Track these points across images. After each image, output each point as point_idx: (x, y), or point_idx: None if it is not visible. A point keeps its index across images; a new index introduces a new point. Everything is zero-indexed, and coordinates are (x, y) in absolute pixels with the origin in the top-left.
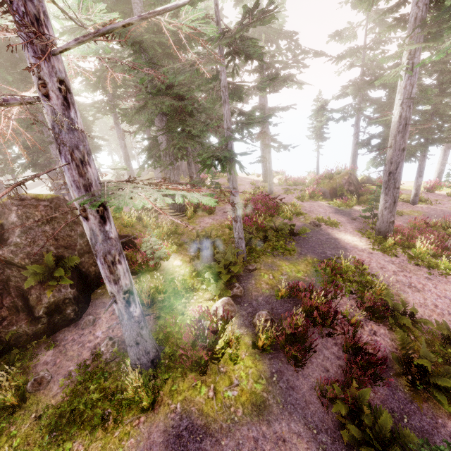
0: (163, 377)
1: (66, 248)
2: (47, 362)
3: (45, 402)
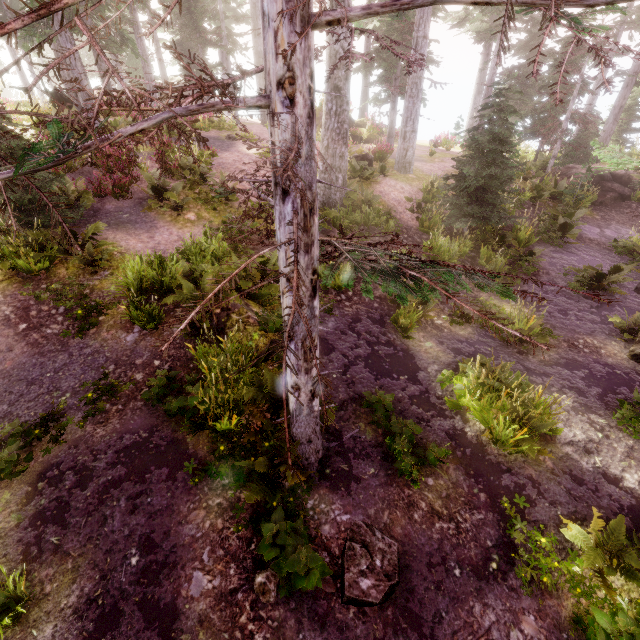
0: None
1: None
2: None
3: None
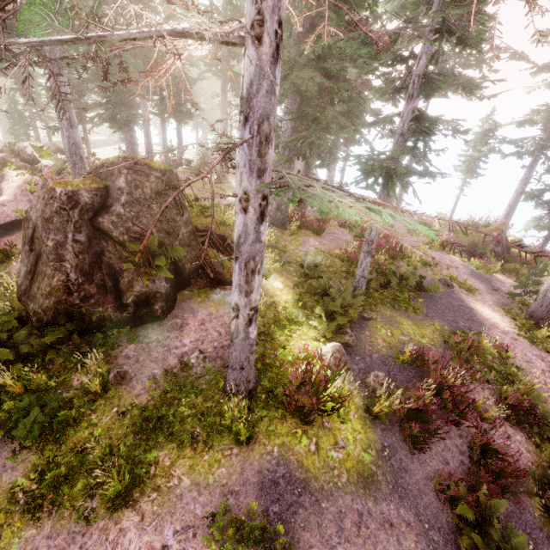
0: (259, 412)
1: (168, 234)
2: (129, 357)
3: (127, 400)
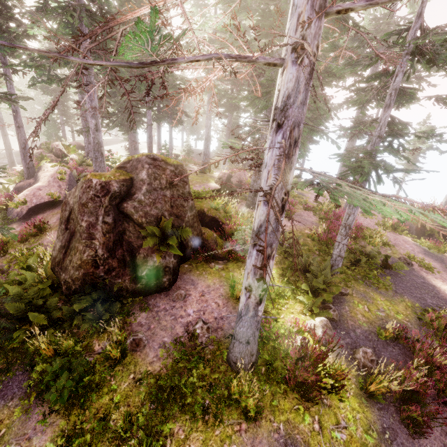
0: (262, 386)
1: (177, 217)
2: (142, 324)
3: (142, 366)
